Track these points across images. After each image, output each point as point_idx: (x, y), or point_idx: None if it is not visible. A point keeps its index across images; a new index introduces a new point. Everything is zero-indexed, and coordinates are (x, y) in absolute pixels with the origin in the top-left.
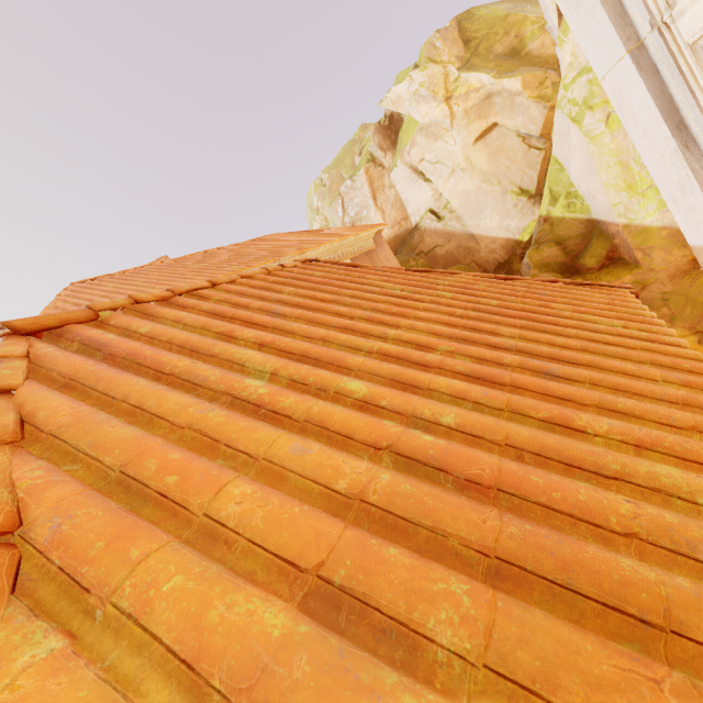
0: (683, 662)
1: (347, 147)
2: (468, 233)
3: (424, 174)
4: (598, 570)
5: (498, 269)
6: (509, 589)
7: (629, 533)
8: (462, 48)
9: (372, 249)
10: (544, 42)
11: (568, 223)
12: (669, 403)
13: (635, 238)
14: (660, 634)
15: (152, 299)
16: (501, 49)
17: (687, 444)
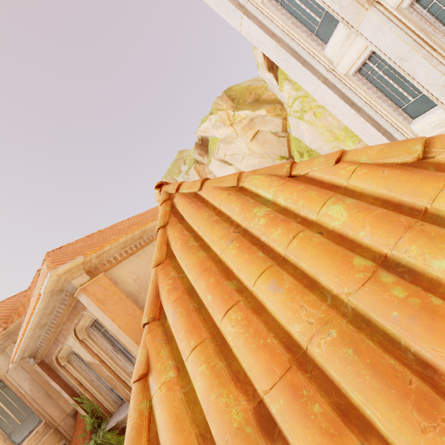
0: None
1: (174, 163)
2: None
3: (228, 162)
4: None
5: None
6: None
7: None
8: (231, 103)
9: None
10: (269, 94)
11: None
12: None
13: None
14: None
15: None
16: (250, 100)
17: None
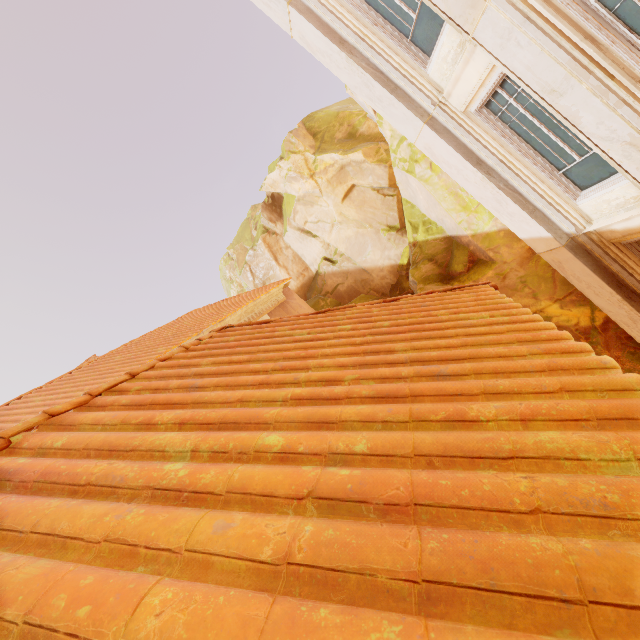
0: (610, 632)
1: (244, 225)
2: (360, 268)
3: (311, 232)
4: (513, 560)
5: (392, 290)
6: (442, 612)
7: (533, 509)
8: (313, 140)
9: (284, 301)
10: (369, 125)
11: (432, 243)
12: (539, 372)
13: (483, 243)
14: (582, 608)
15: (68, 408)
16: (341, 136)
17: (558, 406)
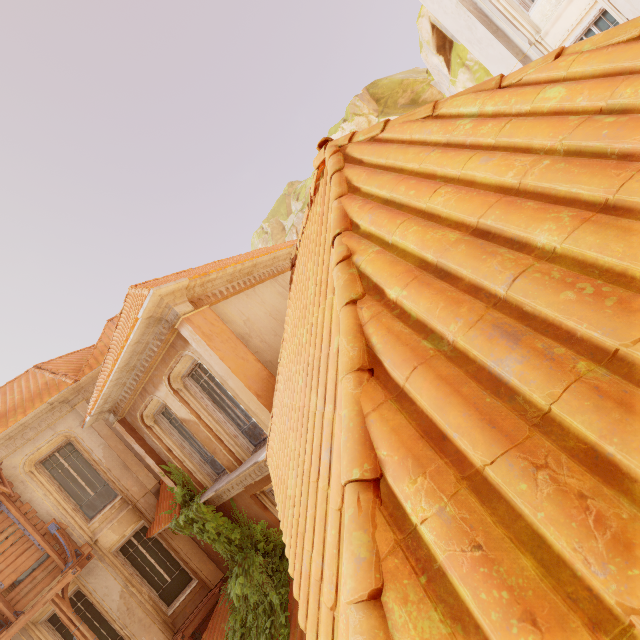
0: None
1: (280, 200)
2: None
3: None
4: None
5: None
6: None
7: None
8: (376, 105)
9: None
10: (432, 92)
11: None
12: None
13: None
14: None
15: None
16: (404, 101)
17: None
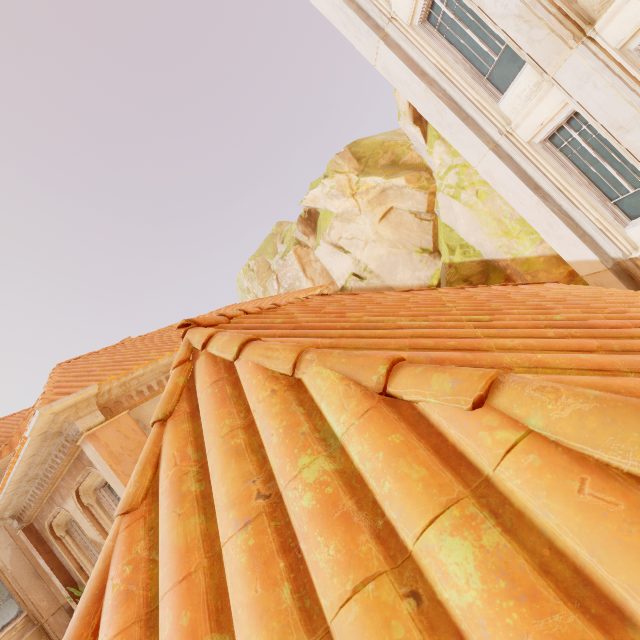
0: None
1: (268, 239)
2: (388, 286)
3: (343, 248)
4: None
5: None
6: None
7: None
8: (357, 163)
9: None
10: (412, 156)
11: (468, 265)
12: None
13: (522, 267)
14: None
15: (253, 311)
16: (384, 162)
17: None
